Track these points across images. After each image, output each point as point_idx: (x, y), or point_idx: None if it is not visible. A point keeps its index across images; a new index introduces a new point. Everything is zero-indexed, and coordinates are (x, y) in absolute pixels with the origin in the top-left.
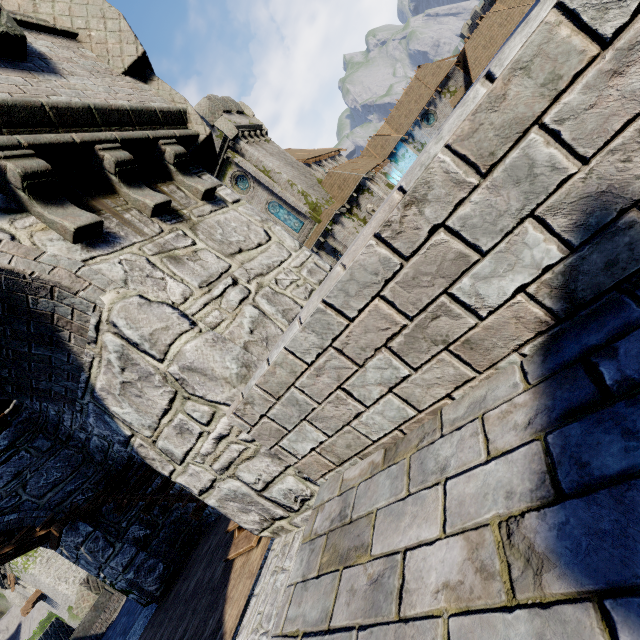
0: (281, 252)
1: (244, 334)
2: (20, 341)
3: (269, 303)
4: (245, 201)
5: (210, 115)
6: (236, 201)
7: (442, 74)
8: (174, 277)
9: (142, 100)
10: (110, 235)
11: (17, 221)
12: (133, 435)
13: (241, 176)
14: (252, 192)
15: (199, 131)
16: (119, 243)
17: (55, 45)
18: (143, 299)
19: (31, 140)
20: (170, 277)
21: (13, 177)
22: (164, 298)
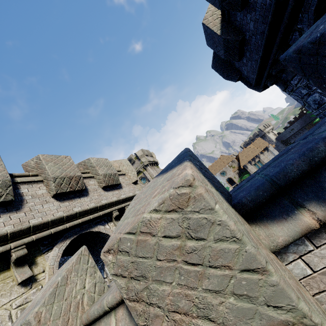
0: None
1: None
2: (99, 247)
3: None
4: None
5: (140, 156)
6: None
7: (230, 160)
8: None
9: (134, 191)
10: None
11: (111, 223)
12: (106, 277)
13: (144, 177)
14: (146, 184)
15: None
16: None
17: (122, 178)
18: None
19: (117, 208)
20: None
21: (114, 216)
22: None
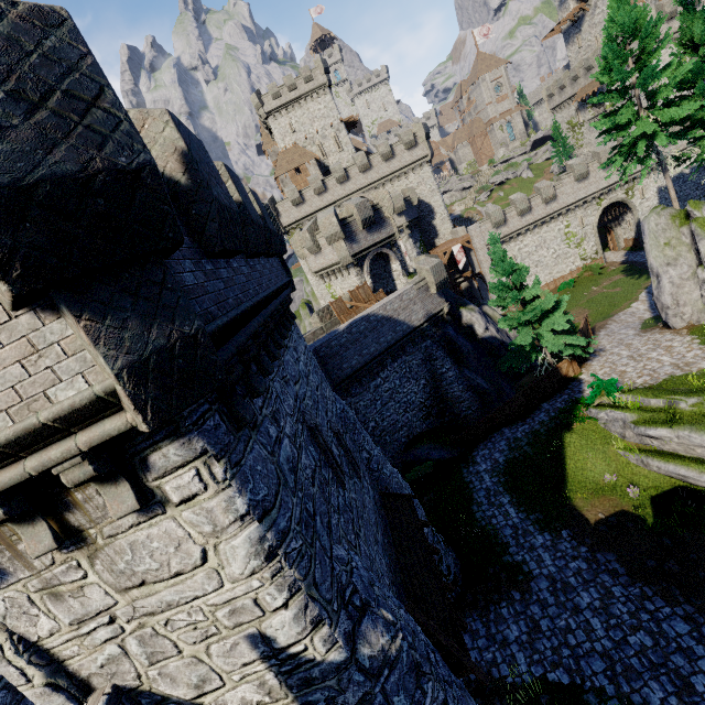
0: (207, 584)
1: (93, 667)
2: None
3: (140, 644)
4: (213, 487)
5: None
6: (187, 499)
7: None
8: (48, 614)
9: (33, 391)
10: (0, 571)
11: None
12: None
13: None
14: None
15: (135, 420)
16: (7, 580)
17: None
18: (1, 651)
19: None
20: (45, 614)
21: None
22: (33, 632)
